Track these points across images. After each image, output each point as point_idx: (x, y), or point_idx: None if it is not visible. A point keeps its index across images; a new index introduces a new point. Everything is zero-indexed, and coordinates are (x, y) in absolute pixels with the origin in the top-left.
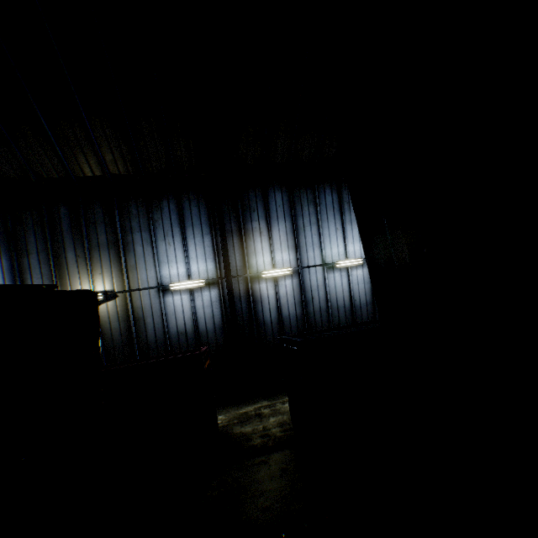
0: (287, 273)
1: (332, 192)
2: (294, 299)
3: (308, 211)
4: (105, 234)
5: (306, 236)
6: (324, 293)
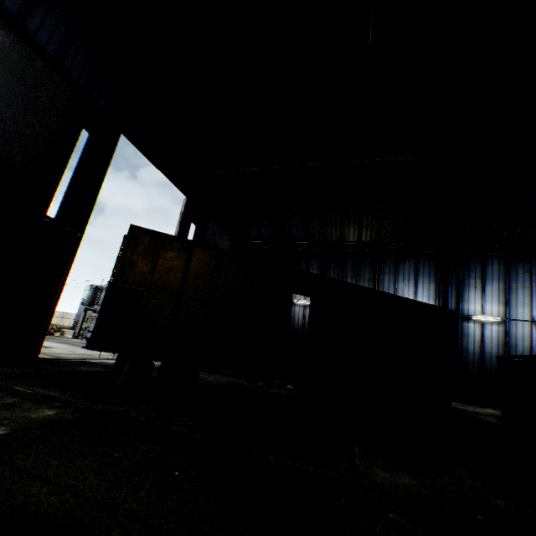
0: (493, 320)
1: None
2: (497, 342)
3: (522, 277)
4: (368, 273)
5: (516, 296)
6: (527, 344)
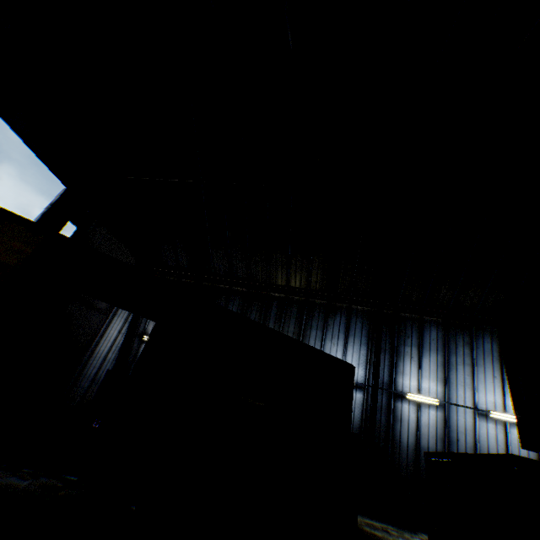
0: (431, 402)
1: (491, 341)
2: (435, 432)
3: (462, 351)
4: (293, 325)
5: (457, 374)
6: (471, 440)
